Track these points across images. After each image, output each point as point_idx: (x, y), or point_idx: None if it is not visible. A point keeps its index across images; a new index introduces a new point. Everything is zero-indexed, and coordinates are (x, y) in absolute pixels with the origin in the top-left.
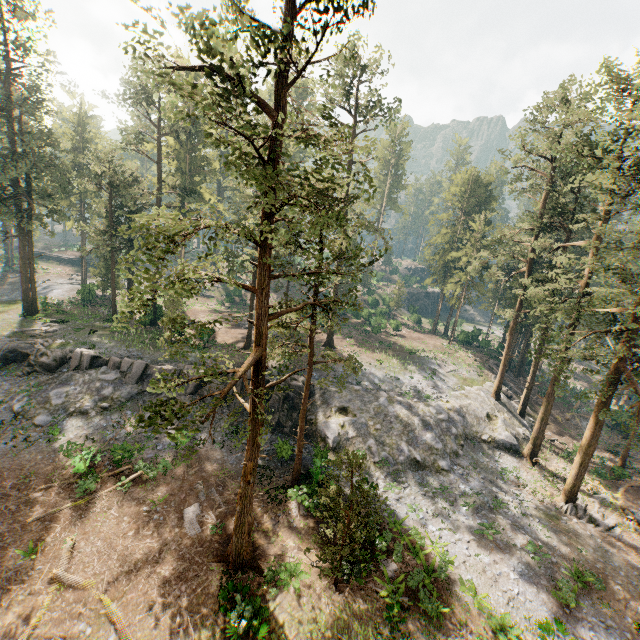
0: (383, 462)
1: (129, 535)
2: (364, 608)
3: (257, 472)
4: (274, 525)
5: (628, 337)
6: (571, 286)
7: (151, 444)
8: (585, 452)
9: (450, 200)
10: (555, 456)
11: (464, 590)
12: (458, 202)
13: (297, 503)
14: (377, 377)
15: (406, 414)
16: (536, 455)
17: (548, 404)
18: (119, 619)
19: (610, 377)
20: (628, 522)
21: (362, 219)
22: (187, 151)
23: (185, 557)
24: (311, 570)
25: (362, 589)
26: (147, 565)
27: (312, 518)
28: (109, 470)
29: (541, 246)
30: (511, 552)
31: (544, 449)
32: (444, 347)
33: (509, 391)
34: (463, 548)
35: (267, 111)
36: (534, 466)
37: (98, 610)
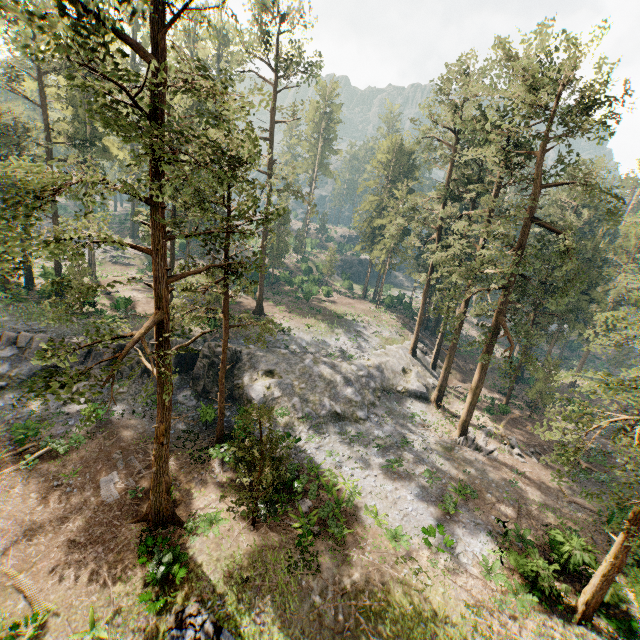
0: (306, 417)
1: (38, 510)
2: (279, 540)
3: (181, 437)
4: (197, 483)
5: (507, 294)
6: (469, 251)
7: (61, 420)
8: (474, 393)
9: (376, 167)
10: (457, 400)
11: (368, 514)
12: (384, 170)
13: (221, 461)
14: (305, 341)
15: (330, 373)
16: (441, 400)
17: (450, 356)
18: (29, 588)
19: (493, 329)
20: (505, 446)
21: (287, 183)
22: (85, 95)
23: (102, 522)
24: (231, 516)
25: (278, 525)
26: (60, 535)
27: (235, 472)
28: (11, 450)
29: (447, 214)
30: (411, 480)
31: (449, 395)
32: (371, 311)
33: (425, 348)
34: (371, 481)
35: (145, 55)
36: (439, 409)
37: (5, 584)
